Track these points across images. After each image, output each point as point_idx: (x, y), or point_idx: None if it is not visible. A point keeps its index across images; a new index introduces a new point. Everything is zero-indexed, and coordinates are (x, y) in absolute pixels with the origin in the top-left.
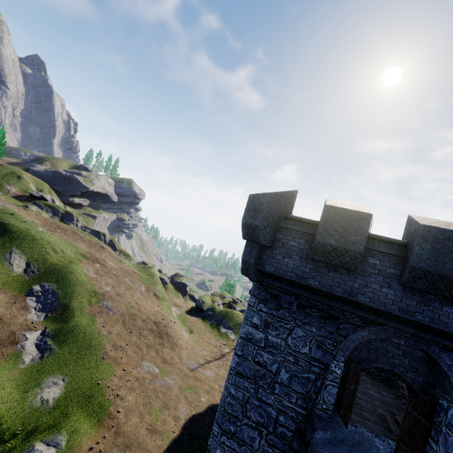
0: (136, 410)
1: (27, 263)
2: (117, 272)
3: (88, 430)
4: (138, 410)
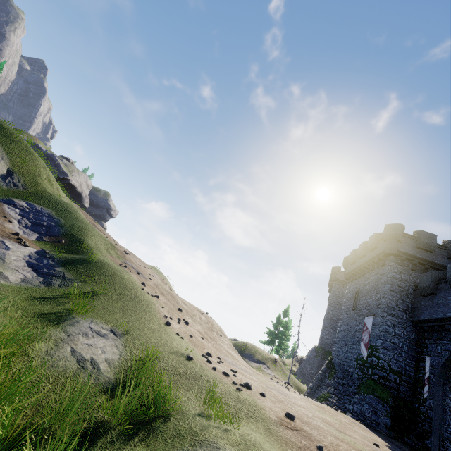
0: (313, 424)
1: (10, 171)
2: (122, 247)
3: (274, 450)
4: (316, 425)
